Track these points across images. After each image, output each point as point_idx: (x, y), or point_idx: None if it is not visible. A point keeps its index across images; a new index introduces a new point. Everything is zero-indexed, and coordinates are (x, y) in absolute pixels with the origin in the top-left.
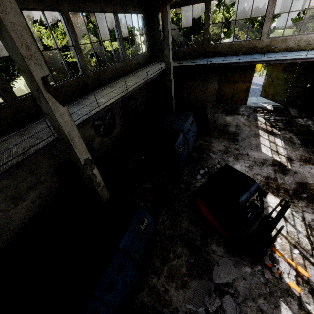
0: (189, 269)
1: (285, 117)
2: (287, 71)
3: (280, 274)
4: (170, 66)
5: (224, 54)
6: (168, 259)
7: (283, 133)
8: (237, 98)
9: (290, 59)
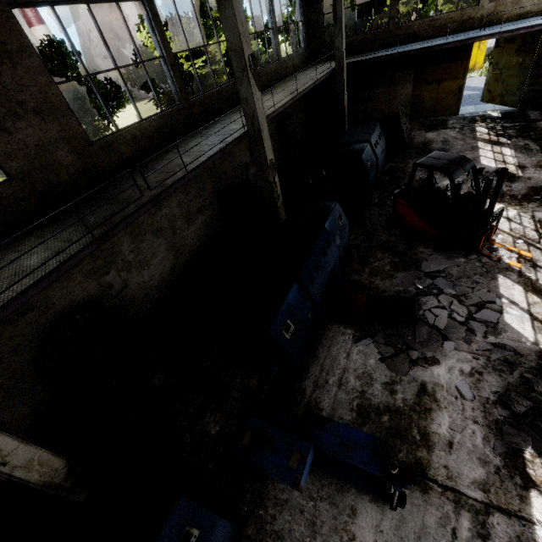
0: (394, 267)
1: (520, 122)
2: (524, 53)
3: (499, 258)
4: (344, 63)
5: (423, 37)
6: (368, 263)
7: (514, 141)
8: (443, 107)
9: (523, 27)
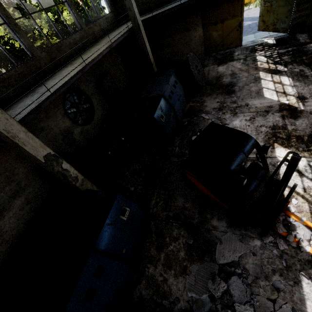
0: (188, 252)
1: (292, 47)
2: None
3: (298, 242)
4: (138, 21)
5: None
6: (164, 244)
7: (290, 67)
8: (229, 41)
9: None
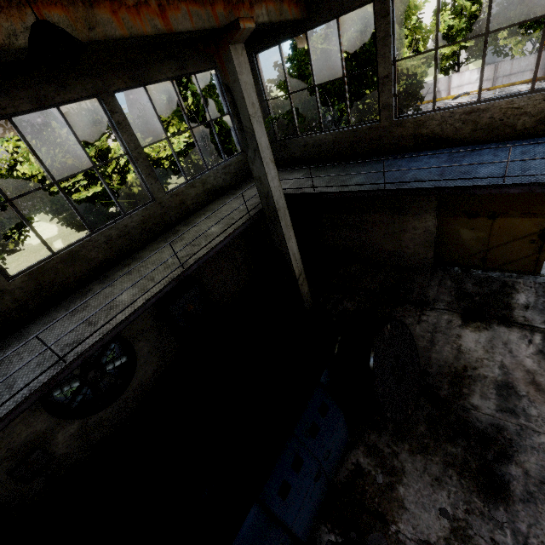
0: None
1: None
2: None
3: None
4: (276, 203)
5: (452, 141)
6: None
7: None
8: (503, 256)
9: None
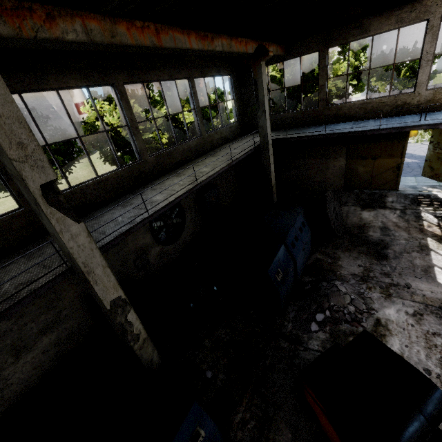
0: None
1: None
2: None
3: None
4: (268, 140)
5: (354, 118)
6: None
7: None
8: (380, 181)
9: None
